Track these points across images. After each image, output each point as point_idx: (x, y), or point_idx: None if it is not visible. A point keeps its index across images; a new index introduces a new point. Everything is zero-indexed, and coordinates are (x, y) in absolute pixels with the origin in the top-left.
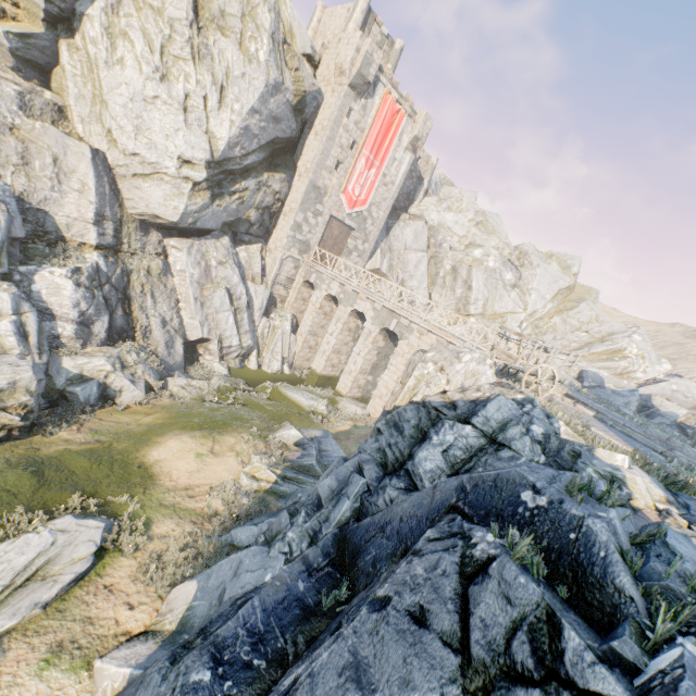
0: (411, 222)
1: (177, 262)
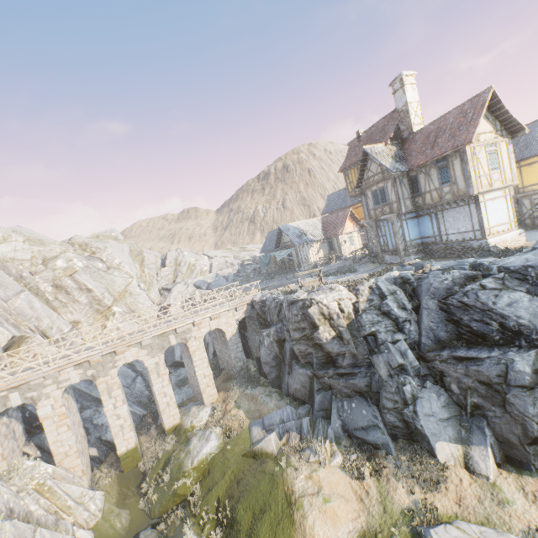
0: None
1: None
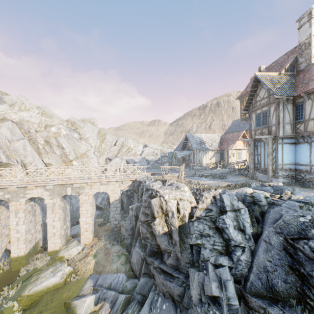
0: (2, 124)
1: None
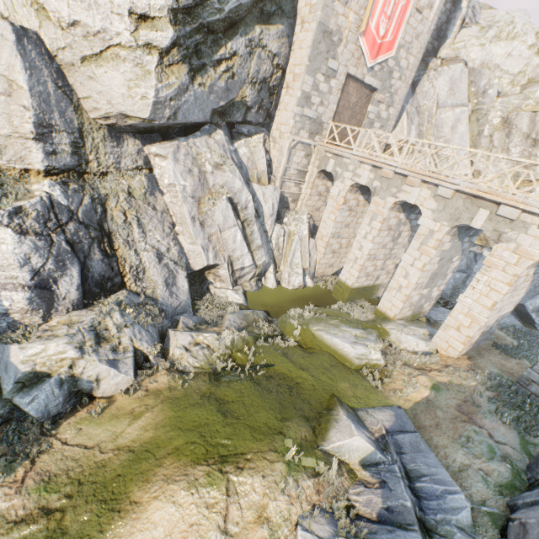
0: (445, 68)
1: (164, 174)
